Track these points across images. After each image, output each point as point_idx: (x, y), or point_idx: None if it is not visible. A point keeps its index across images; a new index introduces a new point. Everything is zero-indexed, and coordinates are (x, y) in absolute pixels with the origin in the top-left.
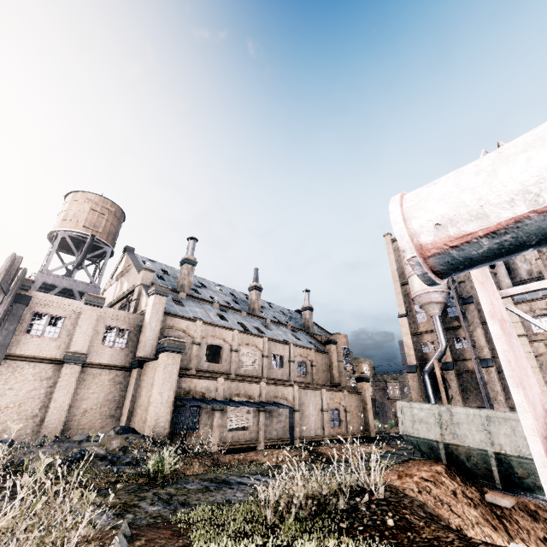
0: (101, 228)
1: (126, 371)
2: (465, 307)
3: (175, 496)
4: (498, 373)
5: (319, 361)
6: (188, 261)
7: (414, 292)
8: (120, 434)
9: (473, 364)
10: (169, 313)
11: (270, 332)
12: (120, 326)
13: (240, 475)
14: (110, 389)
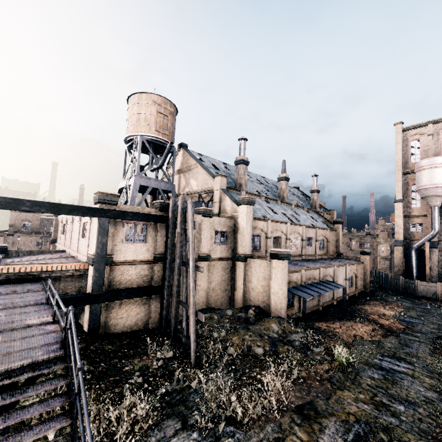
0: (167, 131)
1: (229, 260)
2: None
3: (386, 389)
4: None
5: (330, 237)
6: (243, 161)
7: (422, 185)
8: (258, 313)
9: None
10: (253, 217)
11: (300, 217)
12: (223, 230)
13: (376, 357)
14: (222, 273)
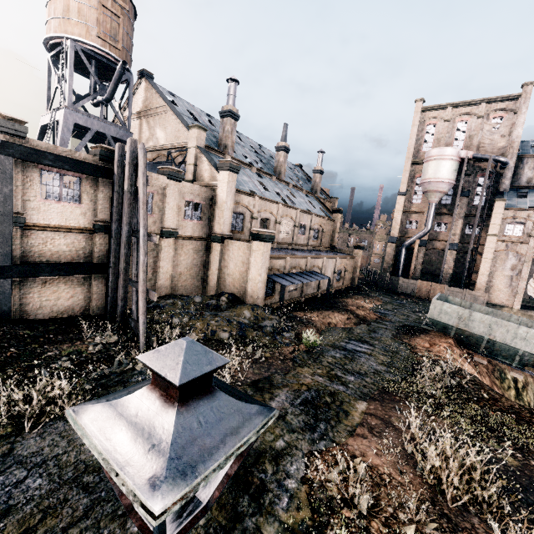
0: (119, 42)
1: (203, 241)
2: (460, 199)
3: (343, 365)
4: (457, 254)
5: (327, 227)
6: (231, 114)
7: (426, 178)
8: (231, 300)
9: (446, 248)
10: (237, 189)
11: (296, 200)
12: (196, 201)
13: (343, 341)
14: (194, 256)
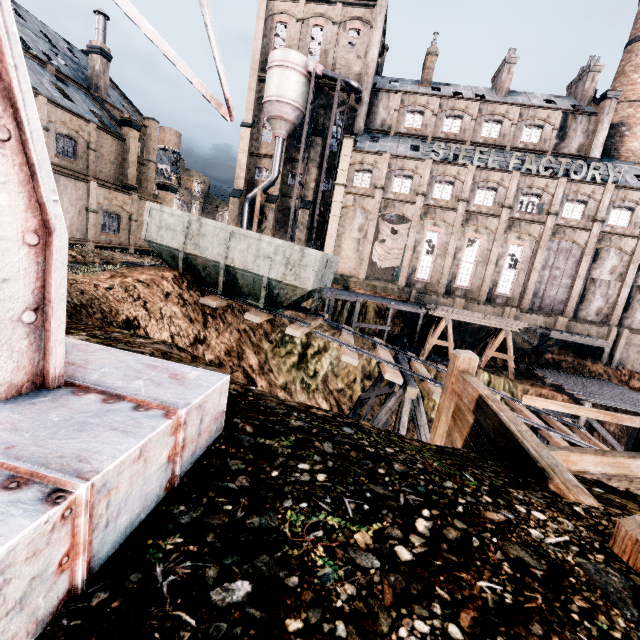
0: None
1: None
2: (313, 139)
3: None
4: (312, 216)
5: (104, 146)
6: None
7: (267, 96)
8: None
9: (293, 202)
10: None
11: None
12: None
13: None
14: None
